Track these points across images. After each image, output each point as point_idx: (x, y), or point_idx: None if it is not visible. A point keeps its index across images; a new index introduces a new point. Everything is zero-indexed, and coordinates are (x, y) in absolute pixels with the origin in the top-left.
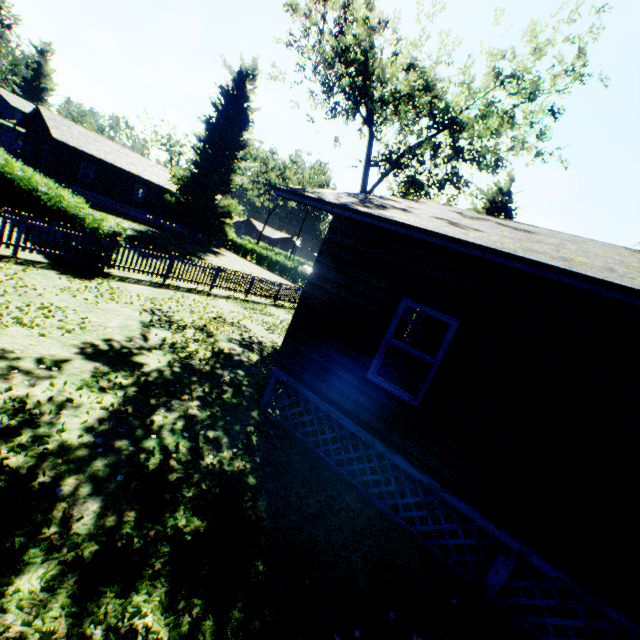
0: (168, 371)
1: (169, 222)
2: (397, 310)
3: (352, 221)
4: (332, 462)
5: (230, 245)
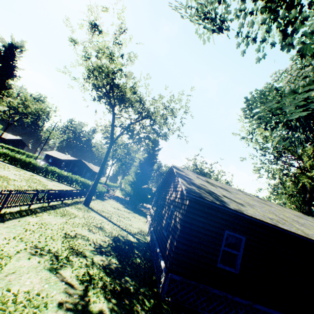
0: (114, 306)
1: None
2: (224, 235)
3: None
4: (206, 312)
5: None
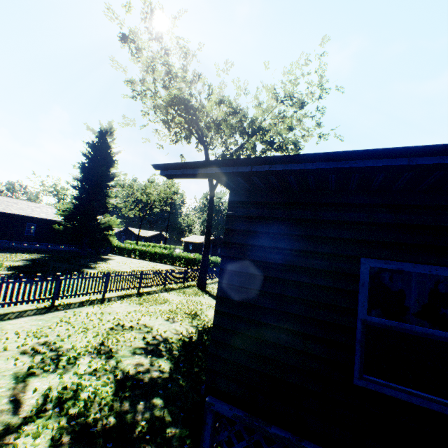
0: None
1: (60, 245)
2: (360, 276)
3: (259, 187)
4: None
5: (115, 250)
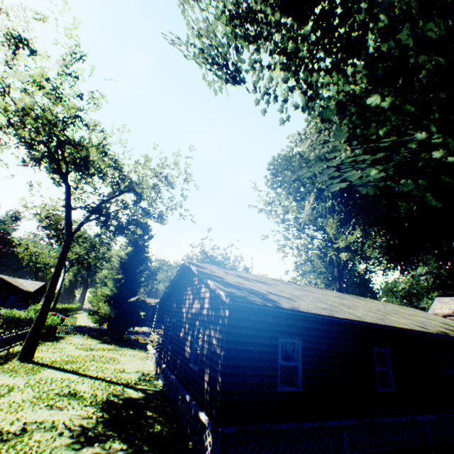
0: None
1: None
2: (279, 345)
3: None
4: None
5: None
